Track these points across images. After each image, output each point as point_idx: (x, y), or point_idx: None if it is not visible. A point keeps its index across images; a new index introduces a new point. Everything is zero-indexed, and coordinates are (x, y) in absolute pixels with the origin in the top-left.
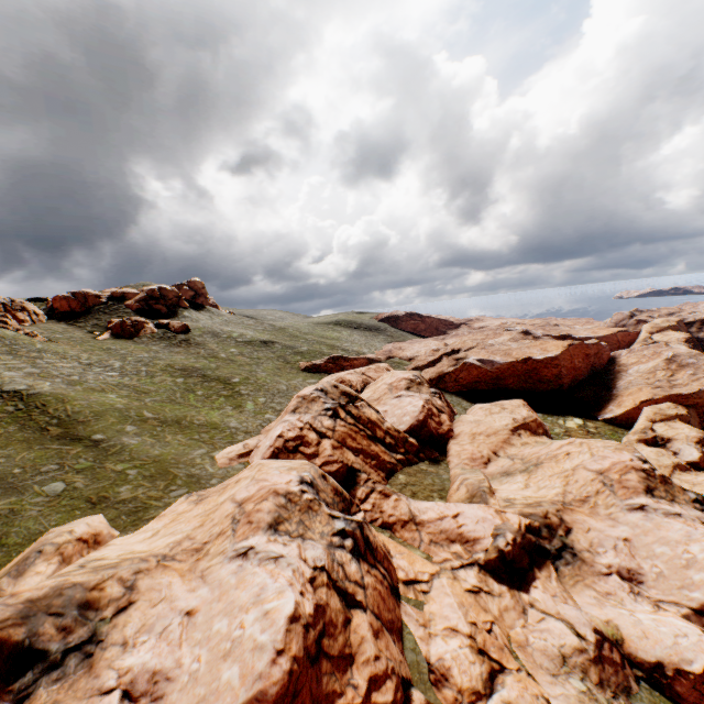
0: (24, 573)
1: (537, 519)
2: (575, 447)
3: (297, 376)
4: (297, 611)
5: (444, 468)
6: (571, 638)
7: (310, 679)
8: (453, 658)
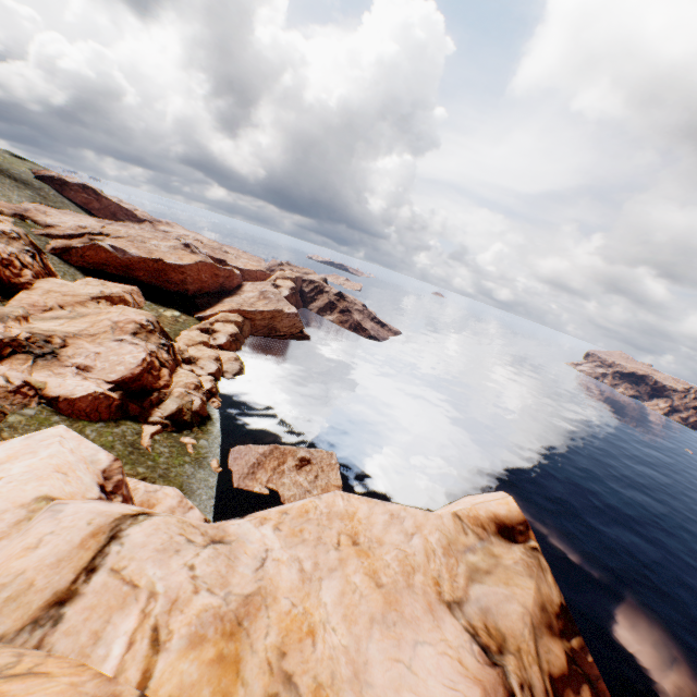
0: None
1: (42, 337)
2: (118, 309)
3: None
4: None
5: None
6: (2, 382)
7: None
8: None
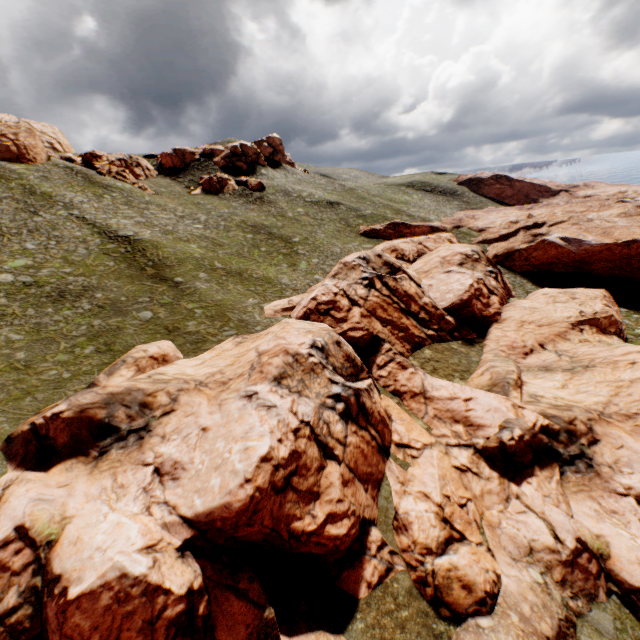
0: (114, 374)
1: (558, 423)
2: None
3: (354, 240)
4: (270, 454)
5: (477, 350)
6: (546, 538)
7: (272, 503)
8: (417, 517)
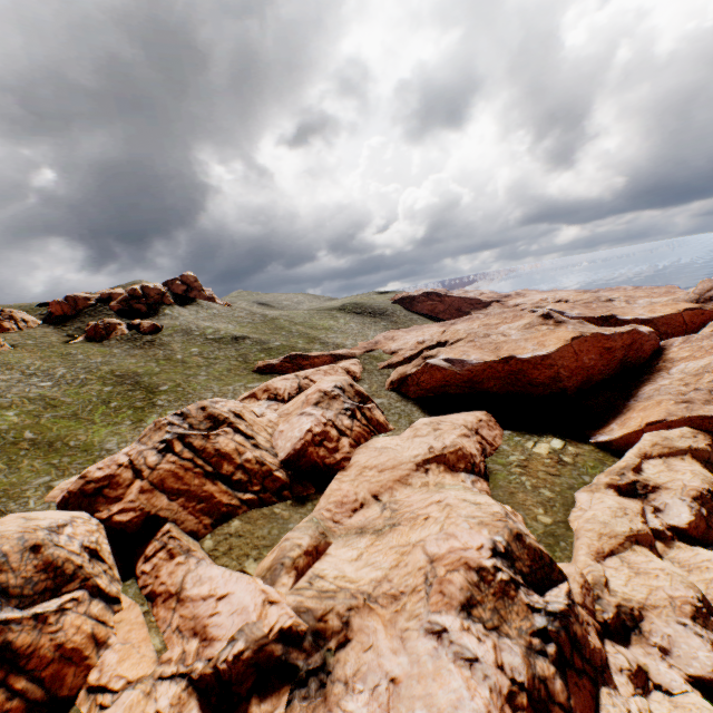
0: None
1: (309, 620)
2: (438, 510)
3: (242, 379)
4: None
5: (306, 511)
6: None
7: None
8: None
